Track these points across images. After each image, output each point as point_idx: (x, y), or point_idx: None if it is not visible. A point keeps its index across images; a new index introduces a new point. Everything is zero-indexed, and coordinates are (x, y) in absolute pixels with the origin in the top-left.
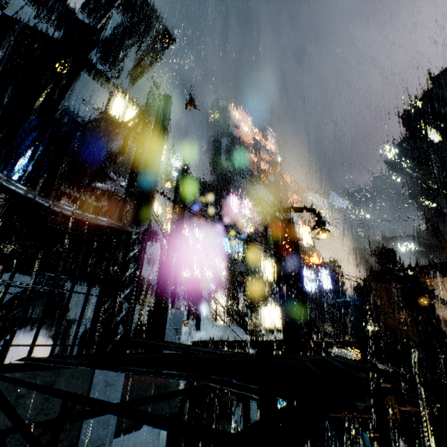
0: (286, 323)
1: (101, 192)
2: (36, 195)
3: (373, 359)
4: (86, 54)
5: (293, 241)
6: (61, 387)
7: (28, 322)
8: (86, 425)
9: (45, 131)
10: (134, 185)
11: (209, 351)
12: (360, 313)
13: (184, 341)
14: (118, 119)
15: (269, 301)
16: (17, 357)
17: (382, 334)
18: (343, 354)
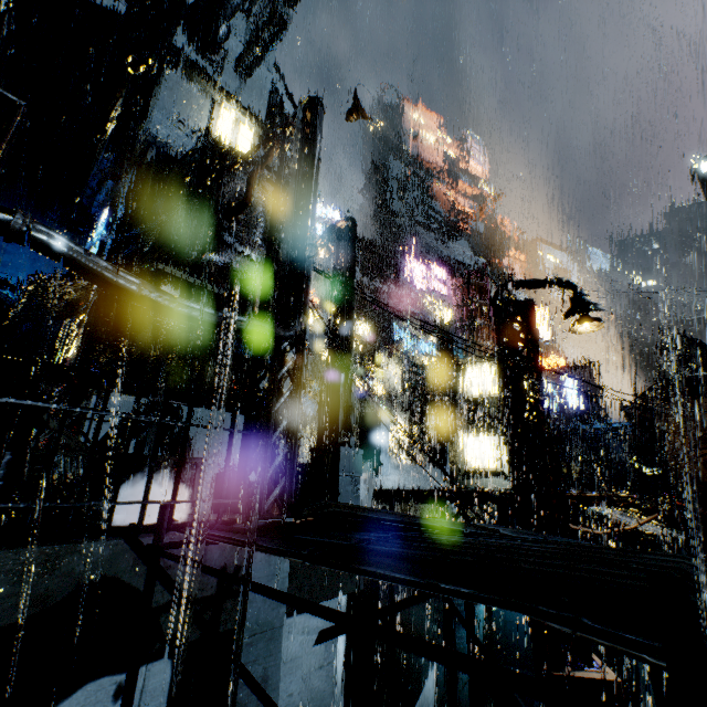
0: (520, 468)
1: (217, 269)
2: (153, 291)
3: (706, 544)
4: (168, 34)
5: (532, 338)
6: (215, 556)
7: (145, 462)
8: (250, 605)
9: (124, 176)
10: (277, 260)
11: (440, 527)
12: (630, 448)
13: (364, 494)
14: (227, 144)
15: (478, 429)
16: (137, 507)
17: (667, 480)
18: (605, 512)
